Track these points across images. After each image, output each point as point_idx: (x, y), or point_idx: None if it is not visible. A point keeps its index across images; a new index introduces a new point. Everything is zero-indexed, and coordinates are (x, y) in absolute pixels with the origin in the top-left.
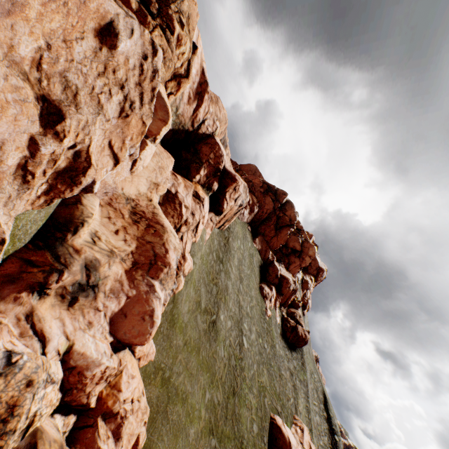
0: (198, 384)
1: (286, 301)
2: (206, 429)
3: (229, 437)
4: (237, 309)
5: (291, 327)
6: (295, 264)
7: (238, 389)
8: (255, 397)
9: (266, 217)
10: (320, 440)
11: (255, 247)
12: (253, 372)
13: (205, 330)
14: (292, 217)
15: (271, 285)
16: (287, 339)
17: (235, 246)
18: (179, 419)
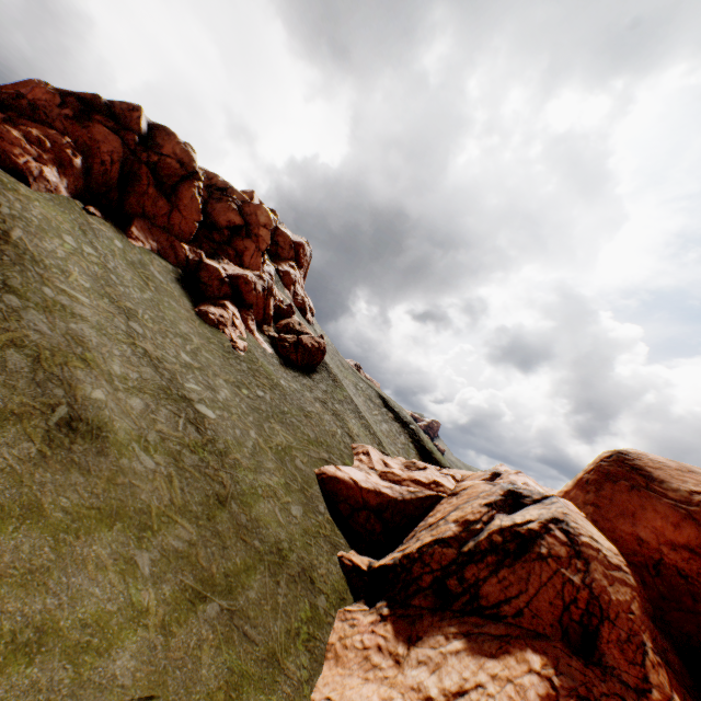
0: (86, 569)
1: (265, 314)
2: (180, 608)
3: (248, 568)
4: (148, 369)
5: (293, 346)
6: (251, 252)
7: (230, 489)
8: (275, 473)
9: (125, 174)
10: (398, 444)
11: (141, 248)
12: (254, 442)
13: (36, 457)
14: (183, 157)
15: (222, 300)
16: (296, 365)
17: (56, 250)
18: (37, 696)
